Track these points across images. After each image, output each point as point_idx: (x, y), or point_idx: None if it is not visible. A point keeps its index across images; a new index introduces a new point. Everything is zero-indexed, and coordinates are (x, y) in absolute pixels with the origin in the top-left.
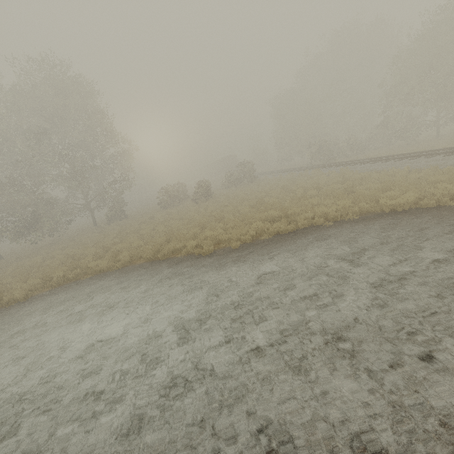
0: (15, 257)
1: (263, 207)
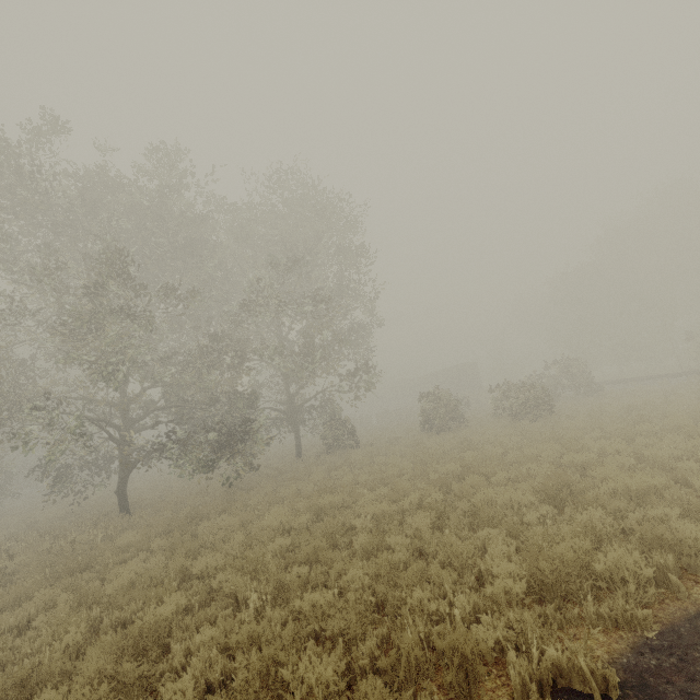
0: (168, 508)
1: None
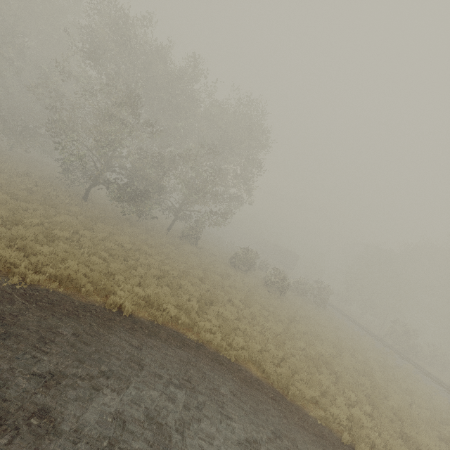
0: (99, 209)
1: (397, 407)
